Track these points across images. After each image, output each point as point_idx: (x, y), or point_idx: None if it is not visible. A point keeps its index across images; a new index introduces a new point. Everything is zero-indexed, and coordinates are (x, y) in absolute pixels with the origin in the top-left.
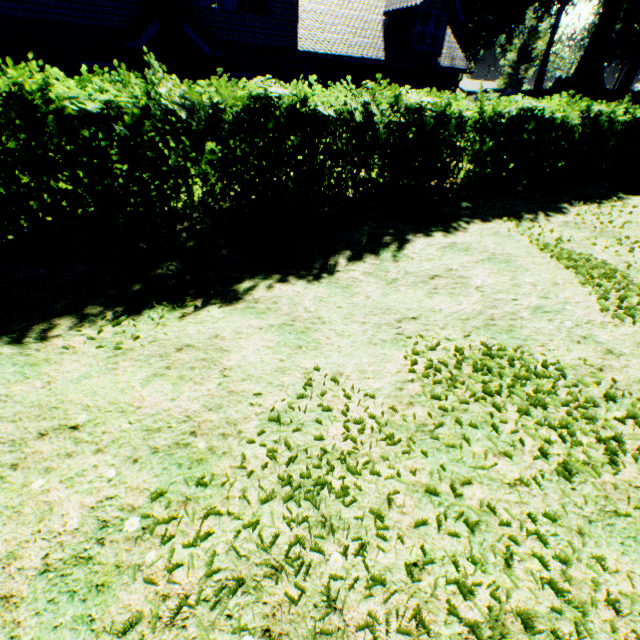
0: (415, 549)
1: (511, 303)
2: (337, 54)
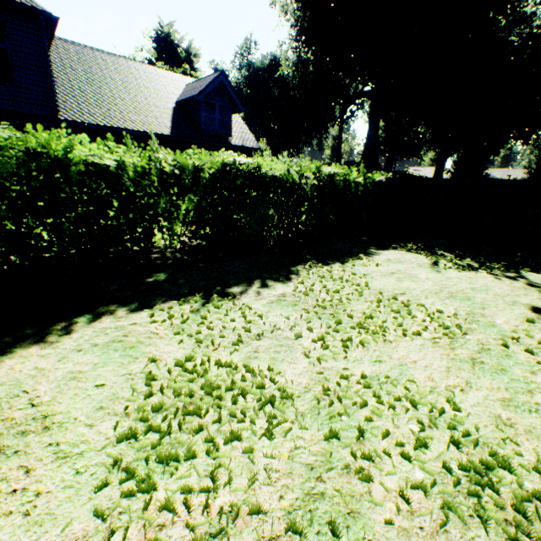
0: None
1: None
2: (112, 126)
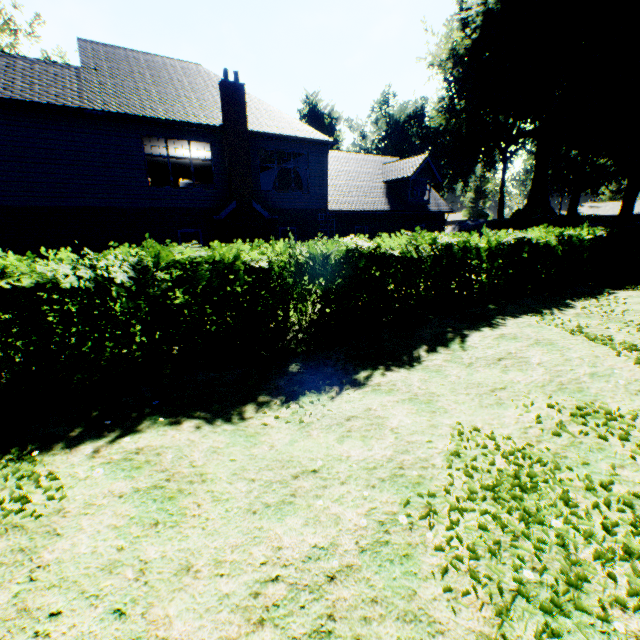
0: (600, 520)
1: (570, 372)
2: (356, 210)
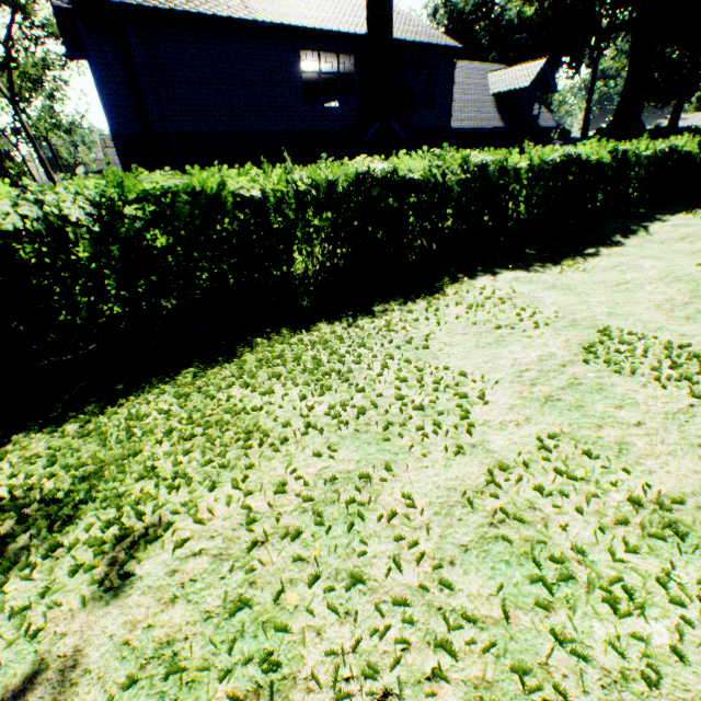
0: None
1: None
2: (475, 128)
